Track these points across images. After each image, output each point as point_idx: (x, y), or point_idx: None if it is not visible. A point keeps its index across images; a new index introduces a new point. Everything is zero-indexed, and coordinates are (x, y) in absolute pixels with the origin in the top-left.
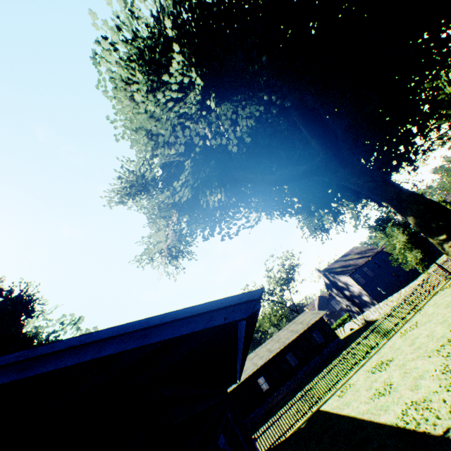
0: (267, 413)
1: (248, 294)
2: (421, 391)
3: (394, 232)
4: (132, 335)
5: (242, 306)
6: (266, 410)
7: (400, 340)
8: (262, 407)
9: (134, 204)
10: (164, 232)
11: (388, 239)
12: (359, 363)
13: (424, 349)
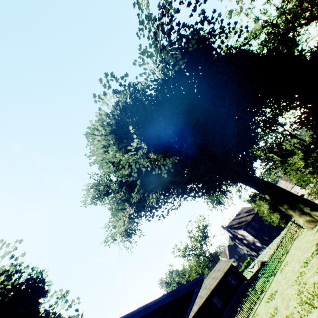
0: None
1: (200, 276)
2: (289, 308)
3: (261, 203)
4: (171, 295)
5: (199, 281)
6: None
7: (280, 275)
8: None
9: (101, 202)
10: (122, 219)
11: (258, 207)
12: (260, 297)
13: (290, 280)
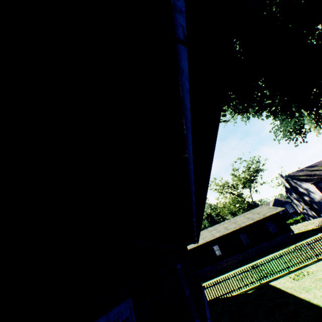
0: (217, 271)
1: None
2: None
3: None
4: None
5: None
6: (216, 269)
7: None
8: (213, 266)
9: None
10: None
11: None
12: (319, 256)
13: None
